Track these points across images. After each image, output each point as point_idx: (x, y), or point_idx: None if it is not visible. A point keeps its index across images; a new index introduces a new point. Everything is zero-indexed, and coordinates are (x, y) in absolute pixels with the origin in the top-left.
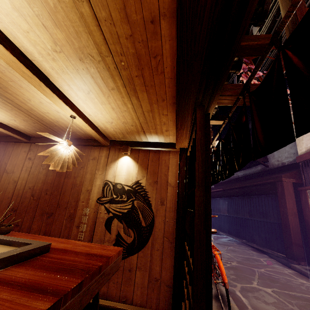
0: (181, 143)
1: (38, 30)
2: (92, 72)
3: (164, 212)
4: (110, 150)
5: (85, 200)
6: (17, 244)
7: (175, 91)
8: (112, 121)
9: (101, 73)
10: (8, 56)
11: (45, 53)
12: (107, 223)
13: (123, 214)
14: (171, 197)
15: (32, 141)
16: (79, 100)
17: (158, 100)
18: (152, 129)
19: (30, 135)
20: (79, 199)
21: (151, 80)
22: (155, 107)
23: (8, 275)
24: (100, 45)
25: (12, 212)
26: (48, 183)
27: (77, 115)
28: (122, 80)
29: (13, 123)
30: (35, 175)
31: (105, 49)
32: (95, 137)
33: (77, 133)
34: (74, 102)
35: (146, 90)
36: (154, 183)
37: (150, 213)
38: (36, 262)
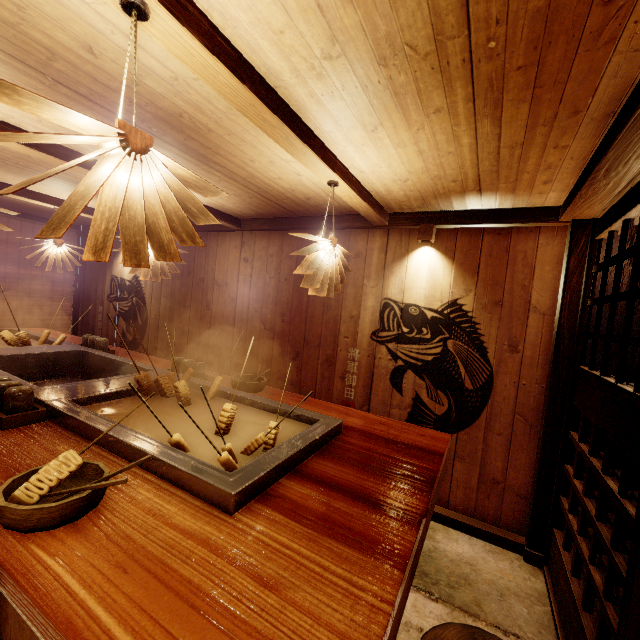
0: (584, 210)
1: (303, 22)
2: (398, 85)
3: (517, 366)
4: (389, 236)
5: (349, 334)
6: (296, 417)
7: (629, 82)
8: (407, 178)
9: (422, 81)
10: (246, 97)
11: (305, 66)
12: (394, 376)
13: (425, 363)
14: (536, 337)
15: (244, 228)
16: (348, 148)
17: (558, 115)
18: (506, 183)
19: (240, 217)
20: (338, 332)
21: (561, 69)
22: (540, 134)
23: (322, 471)
24: (443, 14)
25: (239, 348)
26: (283, 303)
27: (341, 178)
28: (471, 86)
29: (217, 201)
30: (260, 289)
31: (456, 19)
32: (362, 214)
33: (323, 207)
34: (337, 152)
35: (530, 98)
36: (495, 305)
37: (484, 367)
38: (339, 452)
